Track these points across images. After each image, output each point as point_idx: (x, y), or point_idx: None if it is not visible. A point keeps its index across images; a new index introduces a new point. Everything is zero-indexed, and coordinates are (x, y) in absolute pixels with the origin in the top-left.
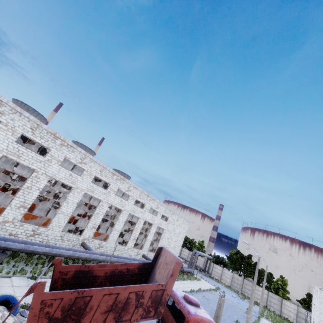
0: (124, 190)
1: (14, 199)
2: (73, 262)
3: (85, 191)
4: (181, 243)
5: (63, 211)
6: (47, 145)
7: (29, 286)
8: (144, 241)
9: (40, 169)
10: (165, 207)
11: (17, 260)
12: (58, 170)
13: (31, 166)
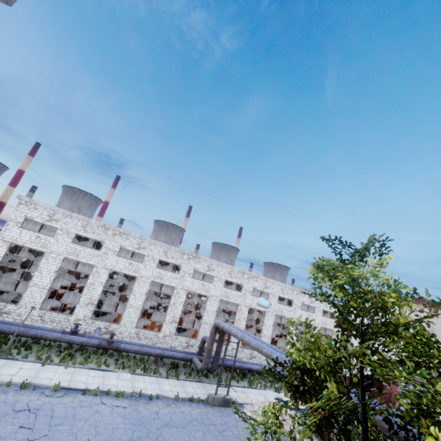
0: (307, 302)
1: None
2: None
3: (275, 312)
4: None
5: (264, 334)
6: (240, 282)
7: (278, 396)
8: None
9: (241, 302)
10: None
11: (258, 378)
12: (252, 300)
13: (236, 302)
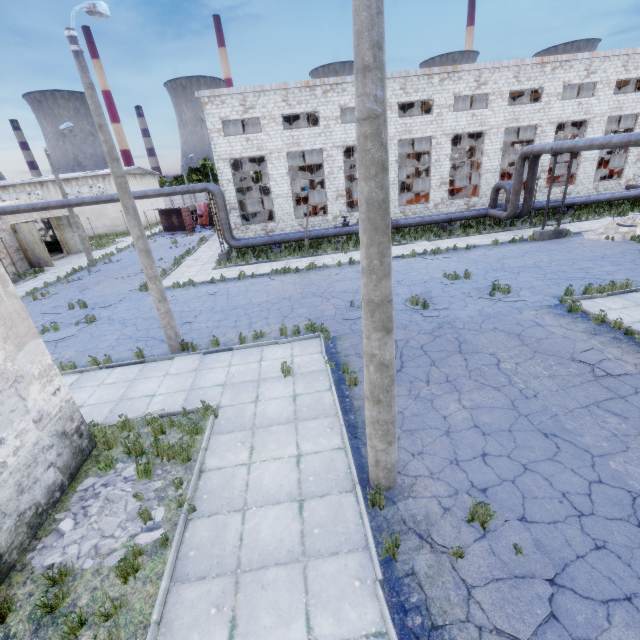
0: None
1: None
2: (639, 203)
3: (606, 114)
4: None
5: (586, 158)
6: (537, 85)
7: None
8: None
9: (541, 121)
10: None
11: (583, 213)
12: (562, 108)
13: (532, 123)
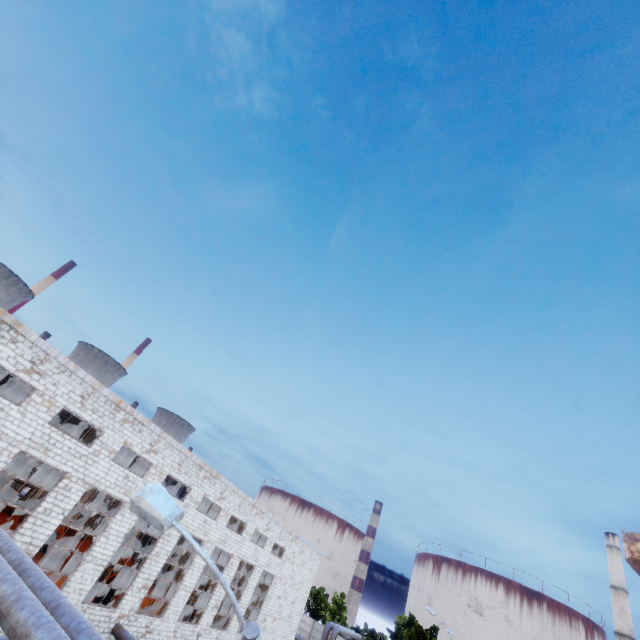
0: (214, 497)
1: (14, 539)
2: None
3: None
4: (303, 605)
5: (95, 556)
6: (99, 424)
7: None
8: (231, 609)
9: (76, 471)
10: (281, 526)
11: None
12: (107, 470)
13: (63, 466)
